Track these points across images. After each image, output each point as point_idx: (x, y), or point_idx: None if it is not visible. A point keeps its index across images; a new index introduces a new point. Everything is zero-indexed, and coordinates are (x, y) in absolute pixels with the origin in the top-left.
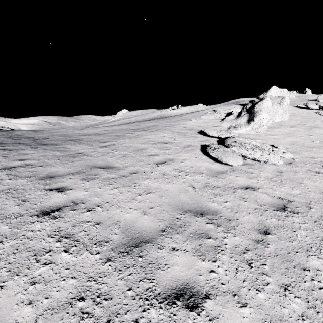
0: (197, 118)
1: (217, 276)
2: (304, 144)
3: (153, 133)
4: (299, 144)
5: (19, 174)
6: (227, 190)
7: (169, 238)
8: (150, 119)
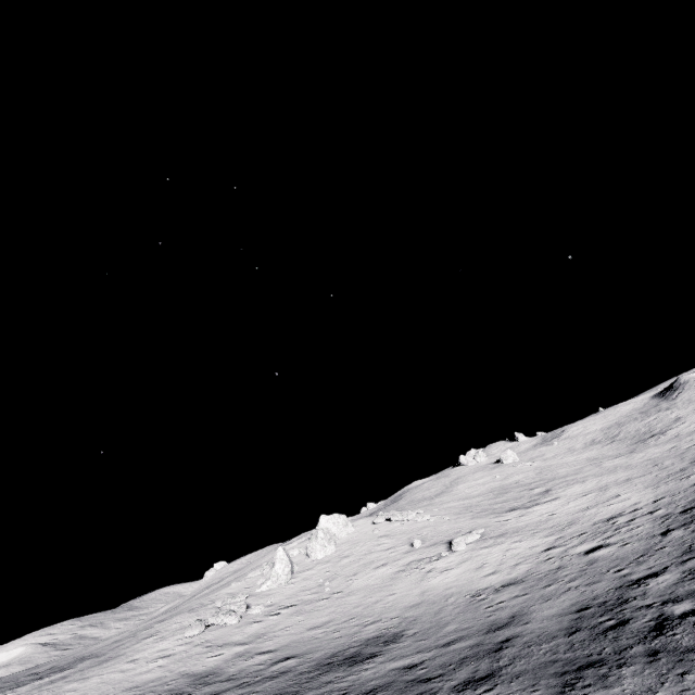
0: (242, 579)
1: (112, 690)
2: (307, 587)
3: (168, 622)
4: (303, 588)
5: (32, 693)
6: (166, 657)
7: (105, 686)
8: None
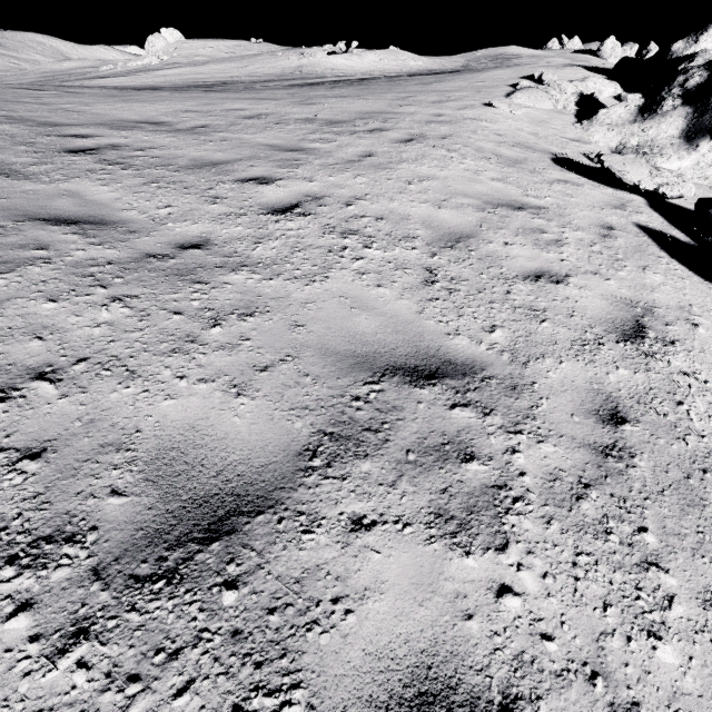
0: (504, 101)
1: None
2: None
3: (426, 154)
4: None
5: None
6: None
7: None
8: (278, 81)
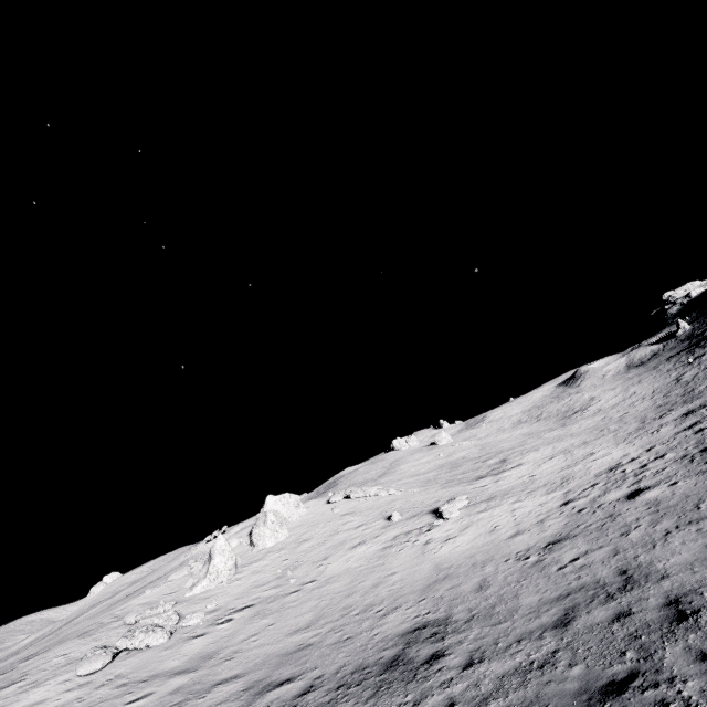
0: (161, 583)
1: None
2: (261, 581)
3: (43, 656)
4: (256, 583)
5: None
6: None
7: None
8: None
